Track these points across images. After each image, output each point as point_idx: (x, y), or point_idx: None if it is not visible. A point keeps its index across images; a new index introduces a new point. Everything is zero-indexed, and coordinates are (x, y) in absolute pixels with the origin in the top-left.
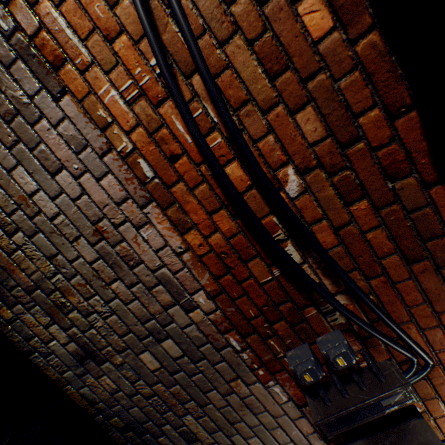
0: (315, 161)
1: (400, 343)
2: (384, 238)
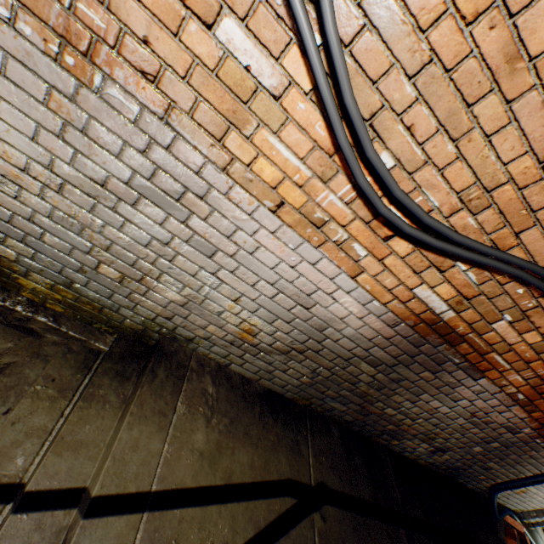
0: None
1: None
2: None
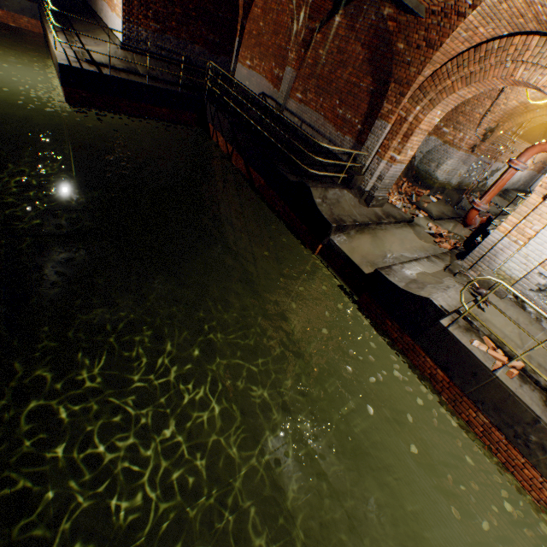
0: None
1: None
2: None
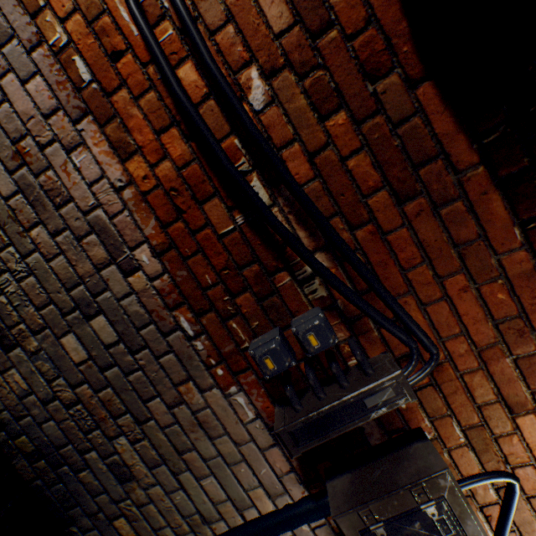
0: (283, 59)
1: (394, 323)
2: (368, 167)
